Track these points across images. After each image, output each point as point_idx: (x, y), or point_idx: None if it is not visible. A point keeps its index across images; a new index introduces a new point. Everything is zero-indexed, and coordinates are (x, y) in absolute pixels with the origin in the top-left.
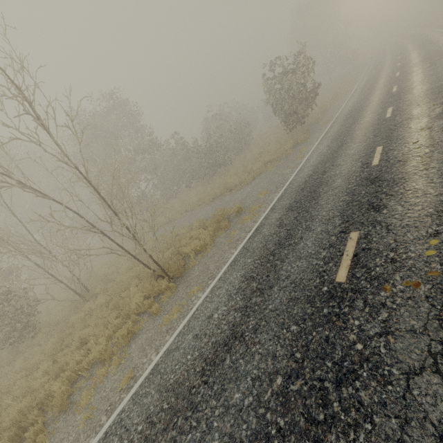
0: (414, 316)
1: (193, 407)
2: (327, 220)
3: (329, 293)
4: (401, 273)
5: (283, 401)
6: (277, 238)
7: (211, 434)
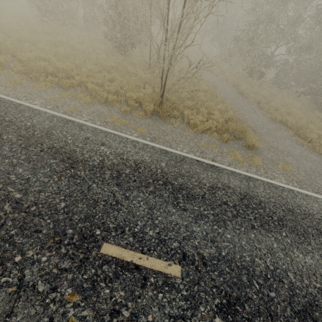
0: (26, 320)
1: (26, 147)
2: (212, 239)
3: (89, 235)
4: (92, 318)
5: (0, 199)
6: (191, 185)
7: (1, 159)
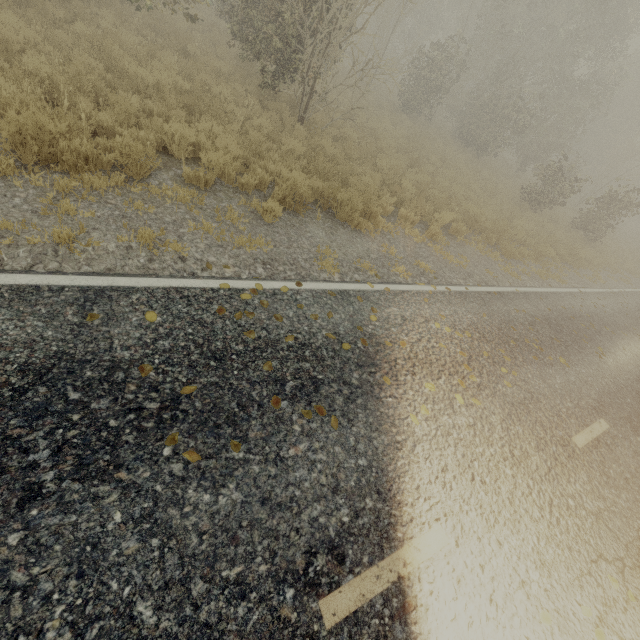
0: None
1: None
2: None
3: None
4: None
5: None
6: None
7: None
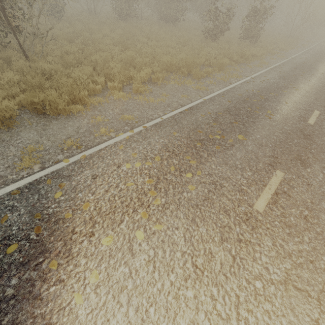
0: None
1: None
2: None
3: None
4: None
5: None
6: None
7: None
